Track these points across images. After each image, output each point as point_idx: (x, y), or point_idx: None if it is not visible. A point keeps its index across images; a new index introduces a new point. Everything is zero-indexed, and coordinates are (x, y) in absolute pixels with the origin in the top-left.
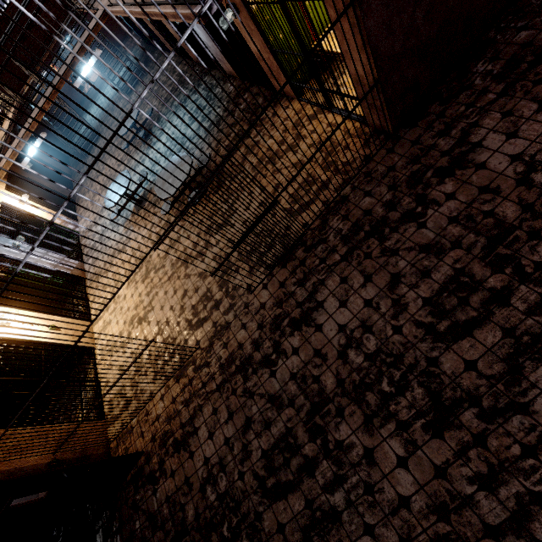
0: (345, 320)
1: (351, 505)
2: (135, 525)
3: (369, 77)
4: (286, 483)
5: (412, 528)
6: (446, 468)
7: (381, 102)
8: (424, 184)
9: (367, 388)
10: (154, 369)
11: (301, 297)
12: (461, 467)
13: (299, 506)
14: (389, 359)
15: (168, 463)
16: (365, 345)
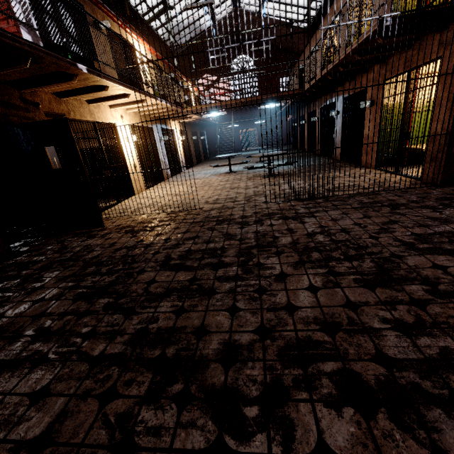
0: (328, 225)
1: (233, 292)
2: (47, 247)
3: (443, 132)
4: (188, 266)
5: (283, 324)
6: (361, 305)
7: (443, 151)
8: (453, 201)
9: (317, 250)
10: (159, 208)
11: (302, 211)
12: (379, 310)
13: (183, 278)
14: (353, 245)
15: (112, 234)
16: (335, 236)
